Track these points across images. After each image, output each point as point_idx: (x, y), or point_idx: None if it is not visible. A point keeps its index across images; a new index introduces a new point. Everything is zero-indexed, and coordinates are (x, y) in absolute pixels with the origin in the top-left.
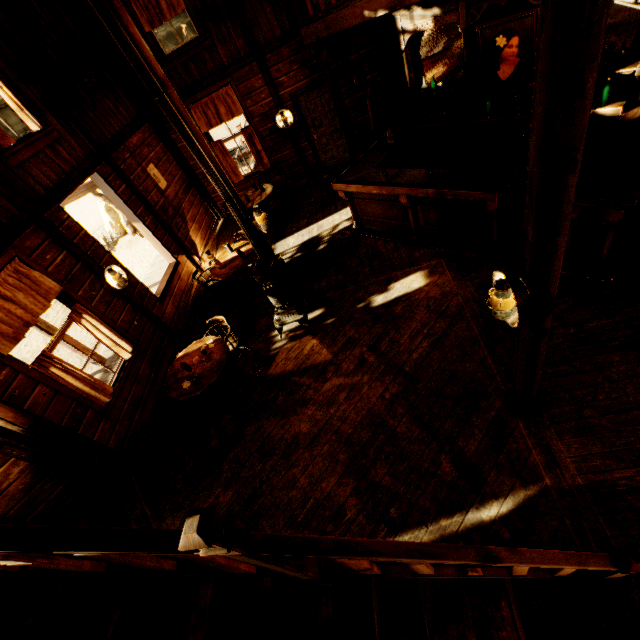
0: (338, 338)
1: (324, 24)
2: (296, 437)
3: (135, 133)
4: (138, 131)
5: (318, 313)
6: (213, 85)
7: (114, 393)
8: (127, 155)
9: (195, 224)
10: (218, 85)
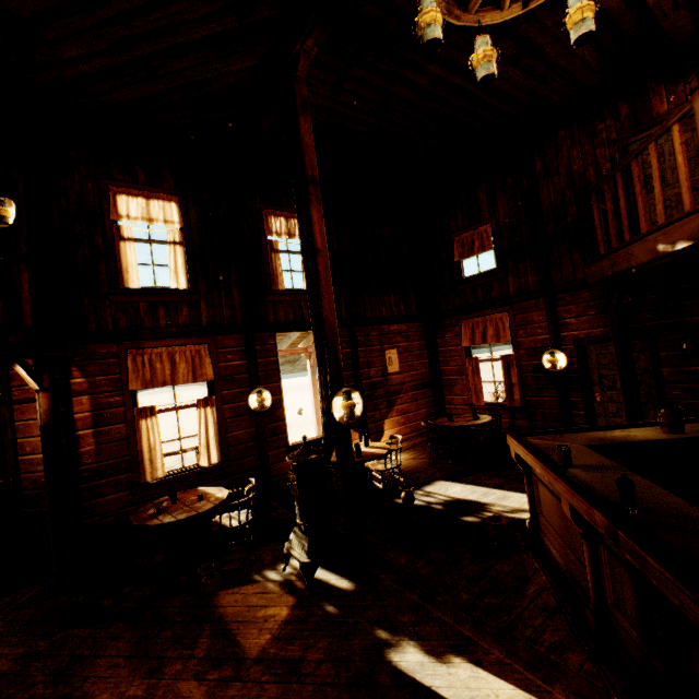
0: (297, 641)
1: (609, 261)
2: (81, 698)
3: (400, 324)
4: (404, 324)
5: (342, 584)
6: (491, 309)
7: (160, 479)
8: (374, 333)
9: (401, 417)
10: (495, 310)
